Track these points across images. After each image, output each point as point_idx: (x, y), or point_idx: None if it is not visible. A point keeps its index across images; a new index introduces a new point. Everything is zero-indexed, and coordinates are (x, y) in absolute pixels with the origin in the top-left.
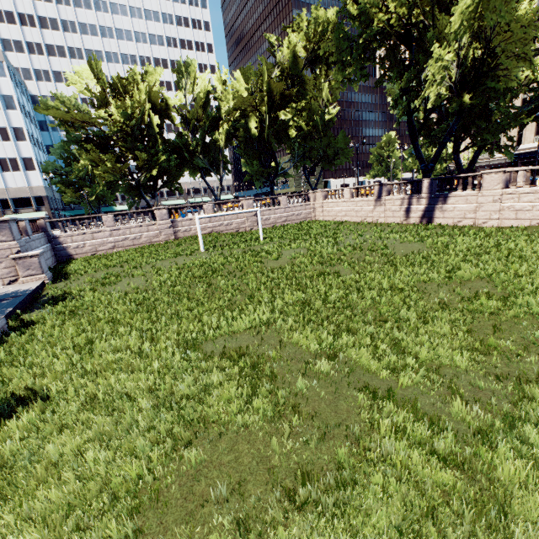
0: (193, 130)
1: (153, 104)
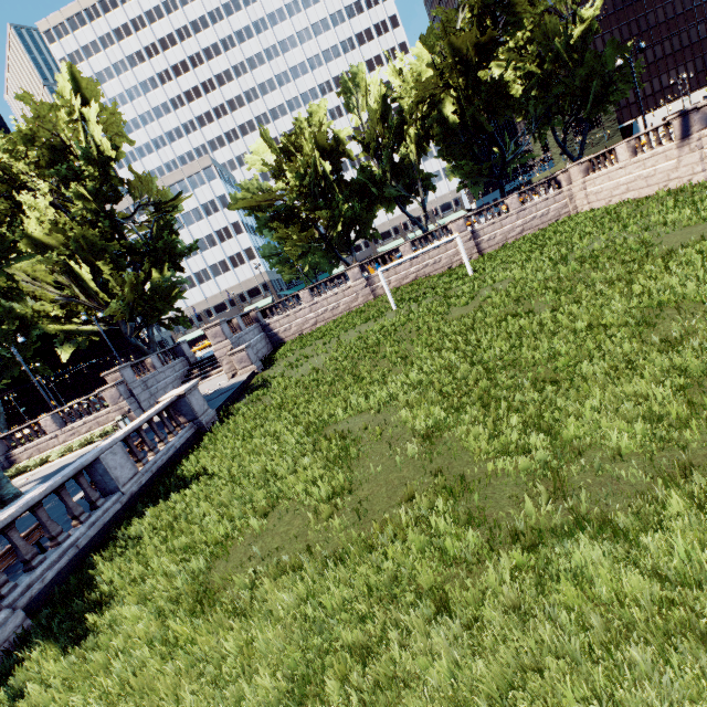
0: (377, 155)
1: (322, 149)
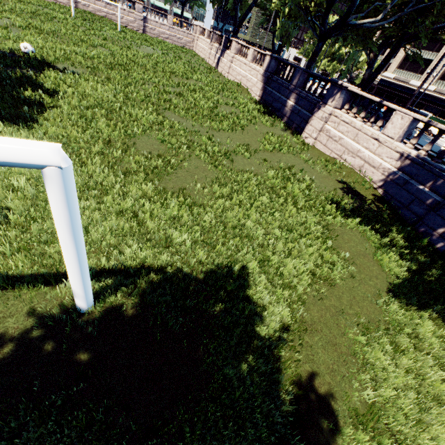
0: None
1: None
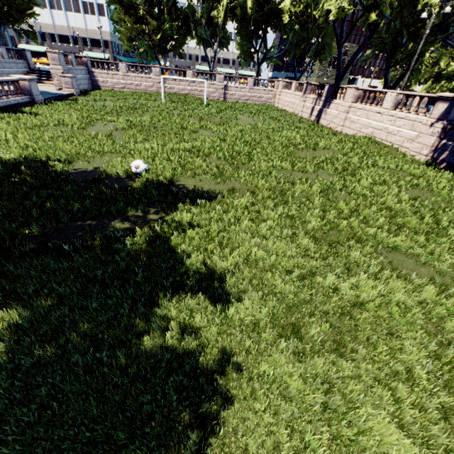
0: (204, 2)
1: None
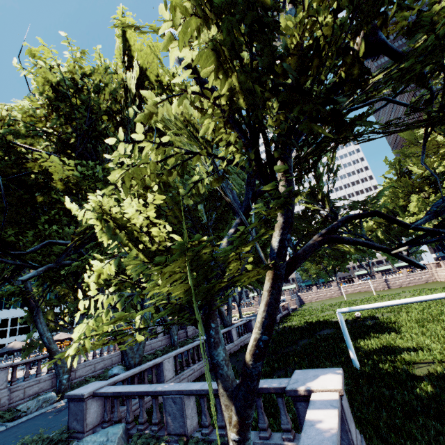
0: None
1: None
